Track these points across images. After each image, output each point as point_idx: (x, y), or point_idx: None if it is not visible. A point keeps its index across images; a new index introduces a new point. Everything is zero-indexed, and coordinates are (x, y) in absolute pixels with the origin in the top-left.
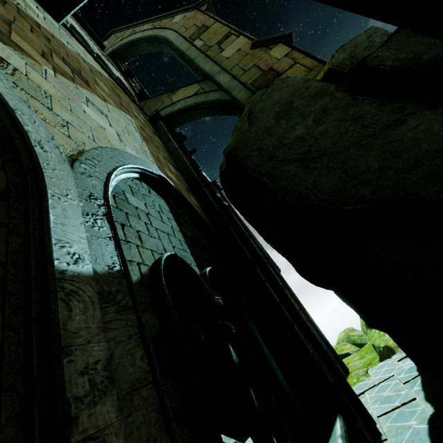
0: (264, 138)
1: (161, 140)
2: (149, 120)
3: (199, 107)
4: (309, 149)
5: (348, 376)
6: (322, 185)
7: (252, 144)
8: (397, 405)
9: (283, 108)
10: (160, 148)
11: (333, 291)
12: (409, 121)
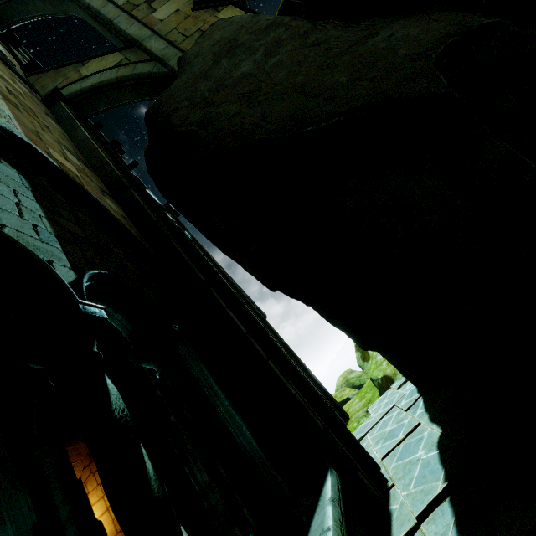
0: (197, 84)
1: (63, 128)
2: (41, 99)
3: (122, 84)
4: (258, 86)
5: (348, 422)
6: (273, 115)
7: (181, 92)
8: (402, 438)
9: (225, 47)
10: (52, 130)
11: (319, 312)
12: (381, 32)
